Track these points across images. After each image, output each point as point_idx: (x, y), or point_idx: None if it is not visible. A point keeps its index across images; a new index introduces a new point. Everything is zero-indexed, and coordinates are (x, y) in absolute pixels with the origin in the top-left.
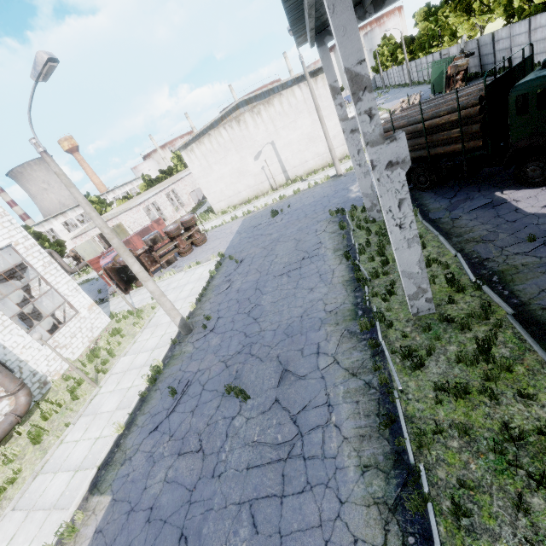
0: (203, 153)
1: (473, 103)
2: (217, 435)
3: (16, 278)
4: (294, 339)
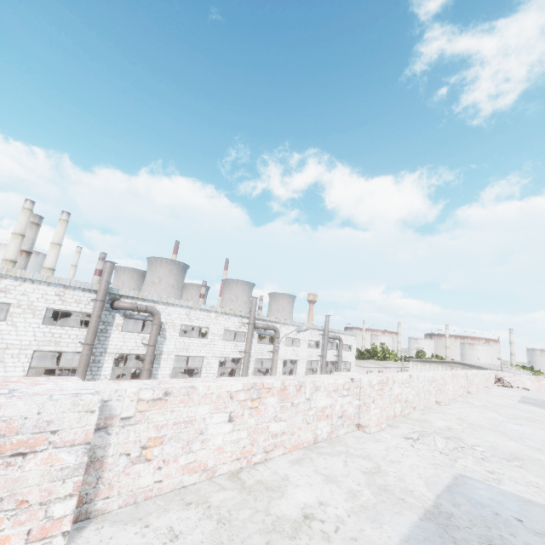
0: (422, 369)
1: None
2: None
3: None
4: None
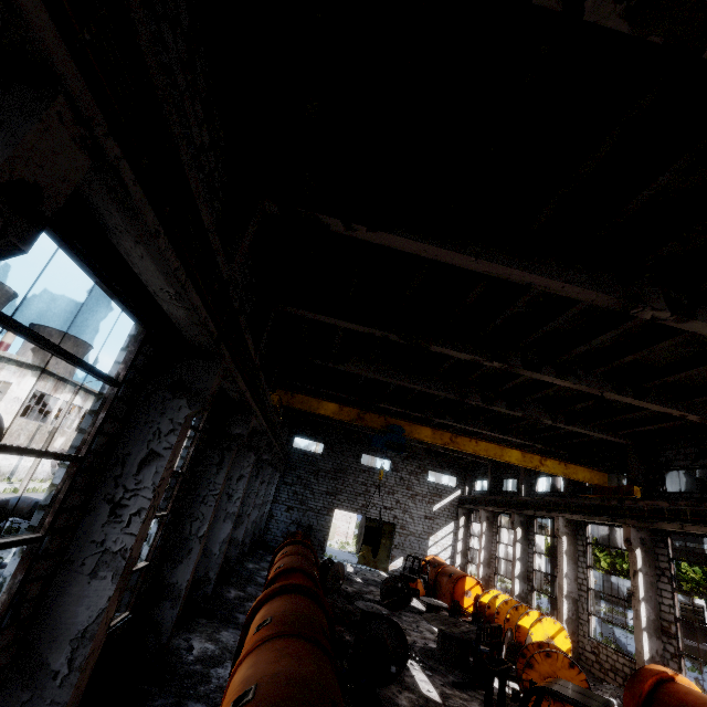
0: None
1: (698, 606)
2: (704, 679)
3: (433, 521)
4: (688, 665)
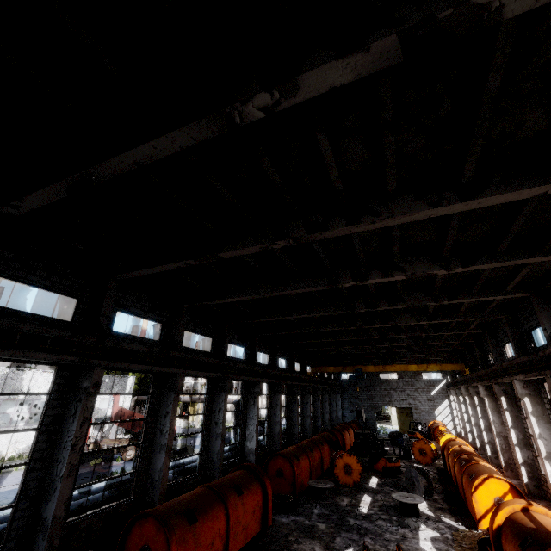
0: None
1: None
2: None
3: (433, 401)
4: None
